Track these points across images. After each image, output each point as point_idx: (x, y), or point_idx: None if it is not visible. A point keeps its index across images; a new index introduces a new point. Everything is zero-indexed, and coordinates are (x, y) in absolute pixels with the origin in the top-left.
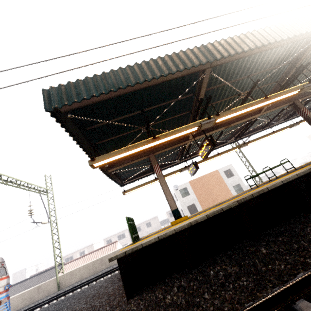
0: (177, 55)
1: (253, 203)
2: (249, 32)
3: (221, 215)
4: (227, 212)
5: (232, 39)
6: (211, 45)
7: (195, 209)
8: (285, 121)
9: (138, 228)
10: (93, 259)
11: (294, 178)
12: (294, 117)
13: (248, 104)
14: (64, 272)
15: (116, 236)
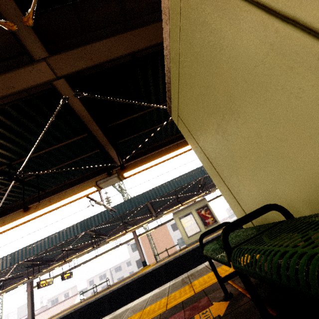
0: None
1: None
2: (37, 241)
3: None
4: None
5: (26, 248)
6: (14, 254)
7: None
8: None
9: (119, 267)
10: (54, 312)
11: None
12: None
13: (53, 266)
14: None
15: (98, 276)
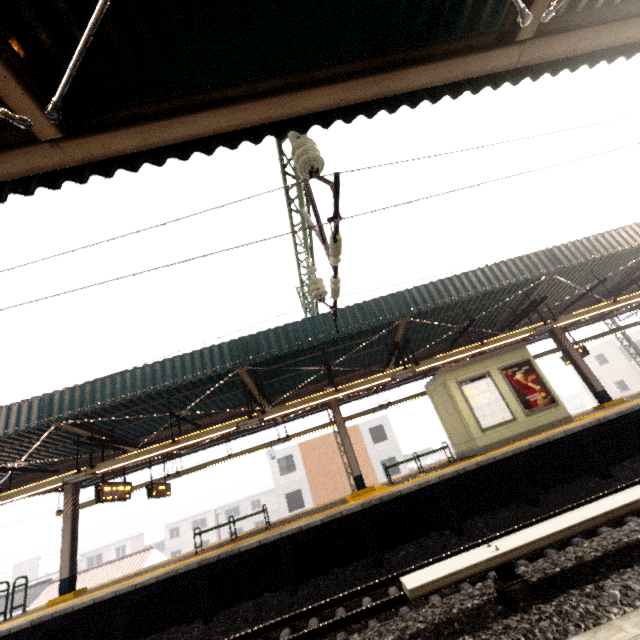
0: (4, 410)
1: (54, 625)
2: (115, 375)
3: (11, 636)
4: (19, 634)
5: (84, 387)
6: (52, 398)
7: (301, 500)
8: (398, 386)
9: (234, 510)
10: (98, 579)
11: (110, 596)
12: (417, 379)
13: (144, 450)
14: (43, 601)
15: (189, 522)
